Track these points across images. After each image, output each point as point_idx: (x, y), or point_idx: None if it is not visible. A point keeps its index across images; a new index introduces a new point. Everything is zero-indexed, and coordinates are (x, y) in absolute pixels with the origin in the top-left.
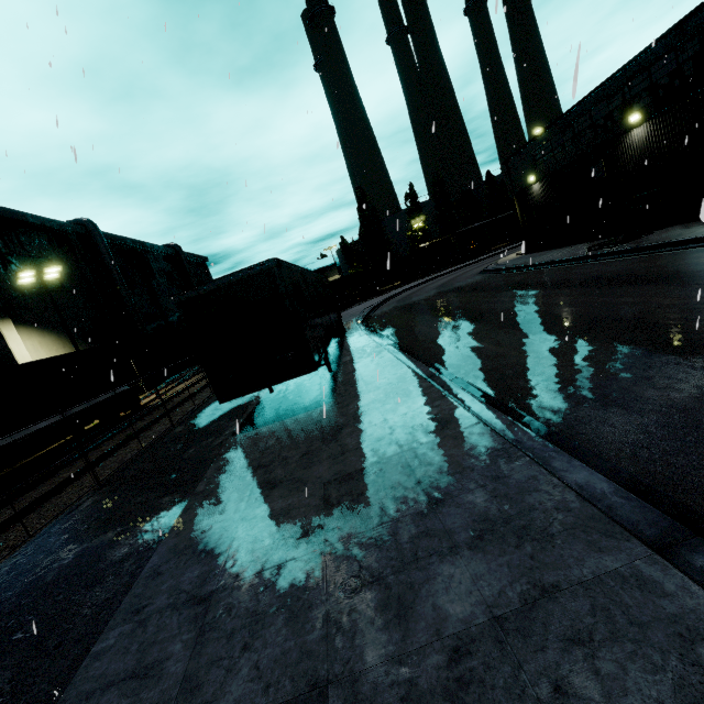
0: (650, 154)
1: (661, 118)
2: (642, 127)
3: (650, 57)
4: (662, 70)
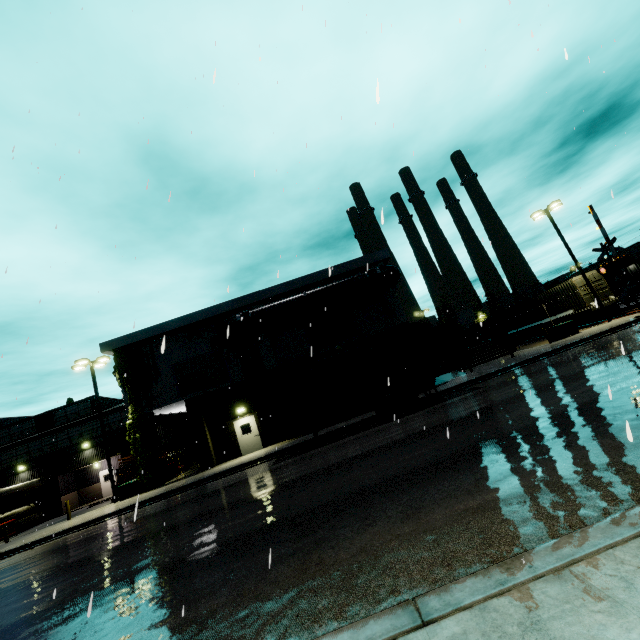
0: (637, 272)
1: (638, 263)
2: (632, 265)
3: (629, 249)
4: (634, 252)
